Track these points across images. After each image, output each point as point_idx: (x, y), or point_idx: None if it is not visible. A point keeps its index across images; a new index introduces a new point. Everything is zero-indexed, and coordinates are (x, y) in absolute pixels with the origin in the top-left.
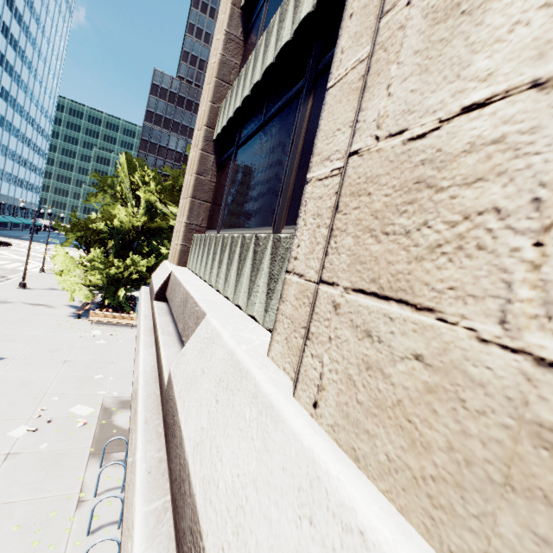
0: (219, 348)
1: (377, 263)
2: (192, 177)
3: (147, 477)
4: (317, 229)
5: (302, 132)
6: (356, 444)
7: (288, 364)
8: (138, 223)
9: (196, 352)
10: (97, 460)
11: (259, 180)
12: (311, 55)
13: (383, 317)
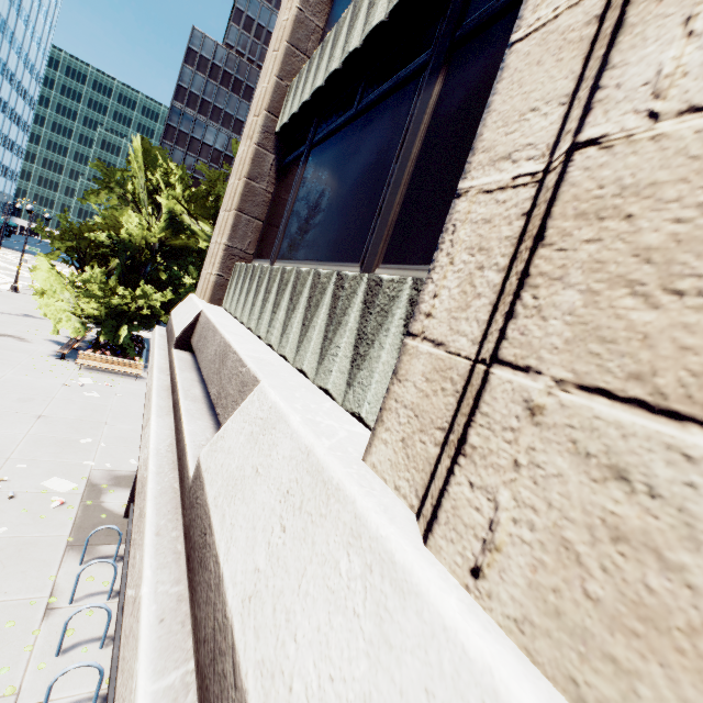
0: (285, 439)
1: (648, 346)
2: (240, 182)
3: (158, 628)
4: (478, 272)
5: (421, 129)
6: (580, 674)
7: (404, 481)
8: (155, 239)
9: (244, 437)
10: (76, 553)
11: (343, 194)
12: (445, 15)
13: (663, 450)
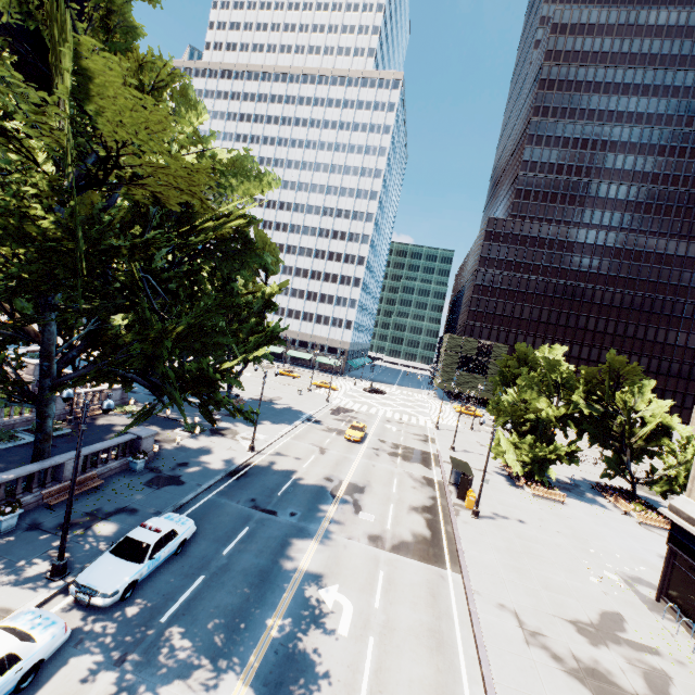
0: None
1: None
2: None
3: None
4: None
5: None
6: None
7: None
8: (559, 414)
9: None
10: (655, 613)
11: None
12: None
13: None
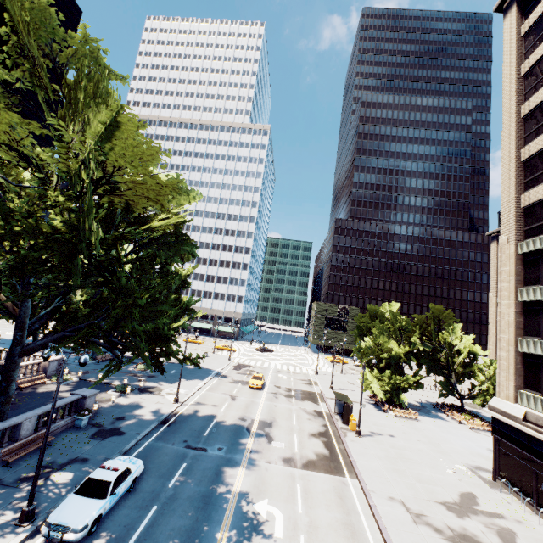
0: None
1: None
2: (510, 365)
3: None
4: None
5: None
6: None
7: None
8: (404, 352)
9: None
10: (495, 489)
11: None
12: None
13: None
